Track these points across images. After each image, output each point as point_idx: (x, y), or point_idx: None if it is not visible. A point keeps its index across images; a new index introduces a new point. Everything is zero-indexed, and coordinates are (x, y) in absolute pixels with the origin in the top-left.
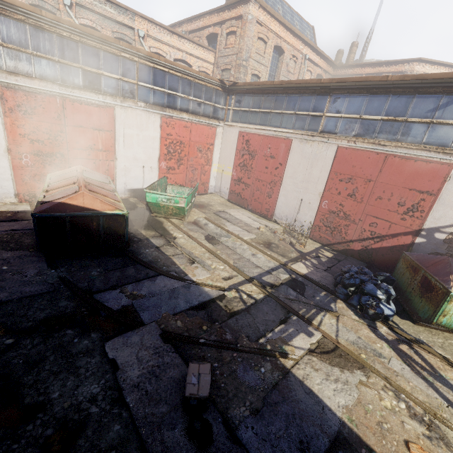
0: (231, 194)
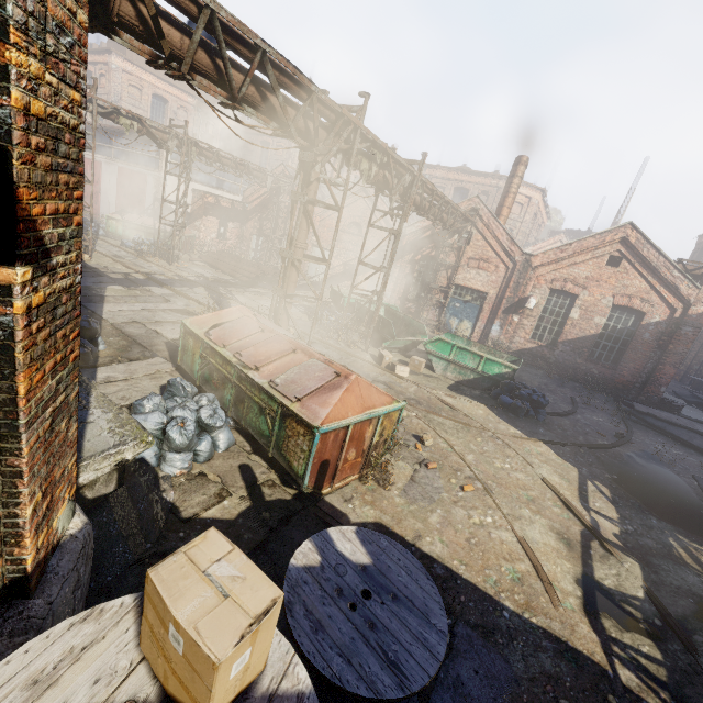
0: None
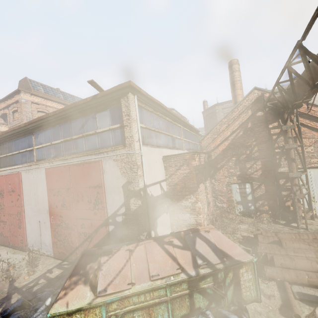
0: None
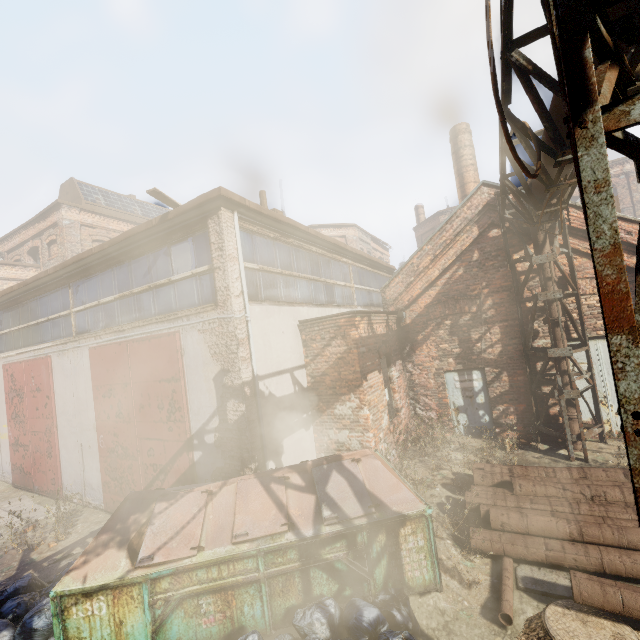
0: (14, 471)
